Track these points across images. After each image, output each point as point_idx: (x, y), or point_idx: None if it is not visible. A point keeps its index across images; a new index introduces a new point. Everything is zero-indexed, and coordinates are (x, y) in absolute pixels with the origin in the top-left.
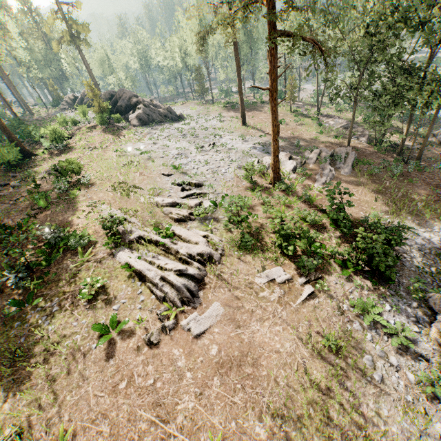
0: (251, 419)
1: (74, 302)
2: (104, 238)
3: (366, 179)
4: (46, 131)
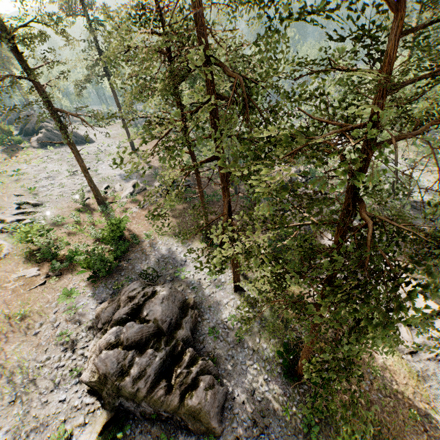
0: None
1: None
2: None
3: (179, 205)
4: None
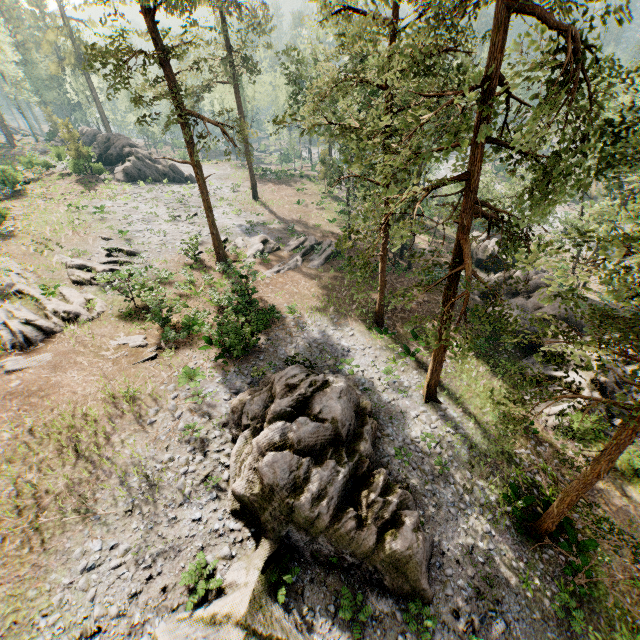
0: (7, 428)
1: None
2: None
3: (330, 275)
4: None
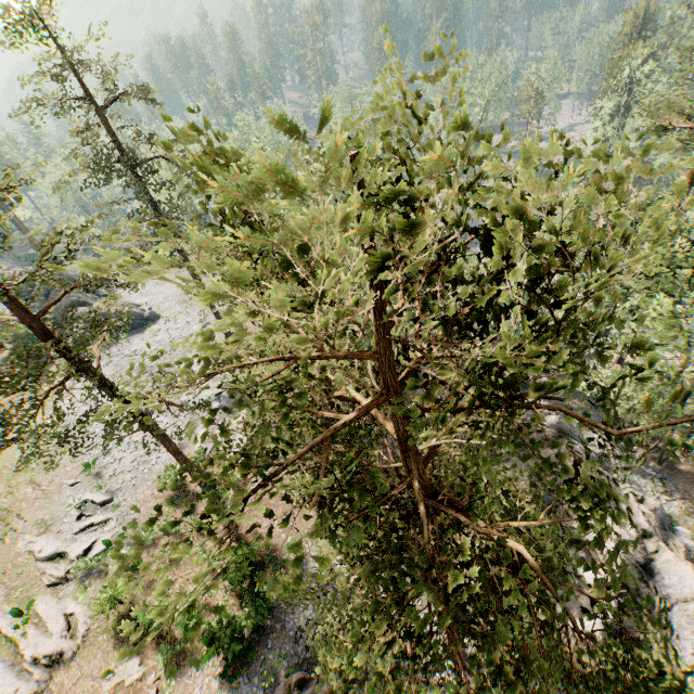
0: None
1: None
2: None
3: None
4: None
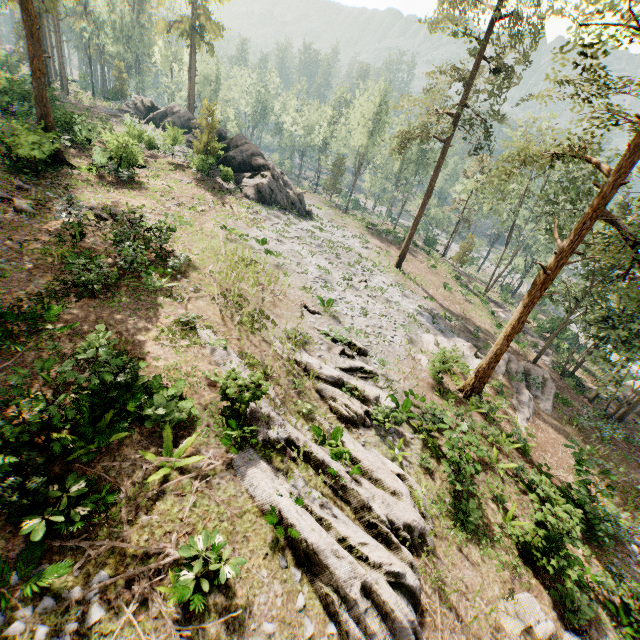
0: None
1: (150, 601)
2: (214, 414)
3: (574, 431)
4: (113, 141)
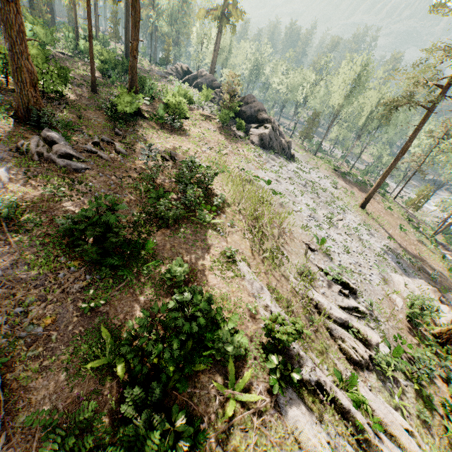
0: None
1: None
2: (259, 347)
3: None
4: (172, 100)
